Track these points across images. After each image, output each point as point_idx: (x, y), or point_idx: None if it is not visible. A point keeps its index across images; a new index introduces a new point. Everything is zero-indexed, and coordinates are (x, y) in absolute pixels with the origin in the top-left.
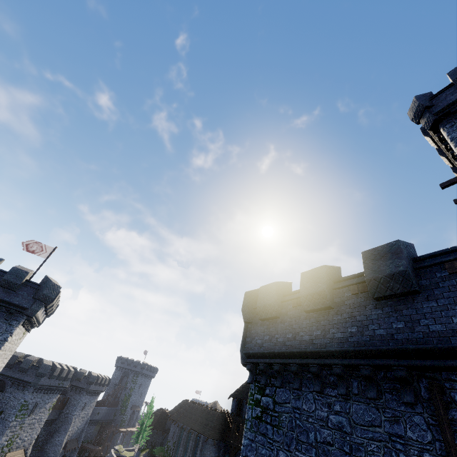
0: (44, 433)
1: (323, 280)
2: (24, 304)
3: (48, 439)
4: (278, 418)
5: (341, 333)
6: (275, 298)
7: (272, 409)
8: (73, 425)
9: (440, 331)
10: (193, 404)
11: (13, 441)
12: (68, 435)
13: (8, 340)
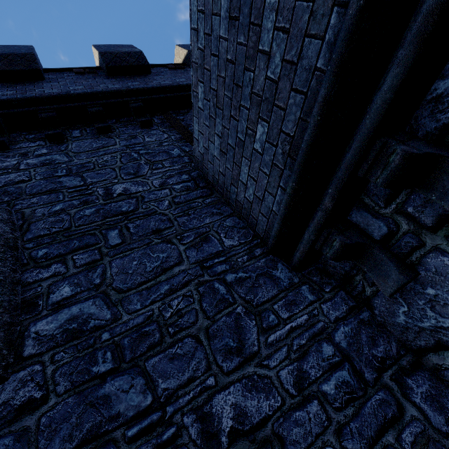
0: None
1: (30, 49)
2: None
3: None
4: None
5: (59, 89)
6: None
7: None
8: None
9: (169, 83)
10: None
11: None
12: None
13: None
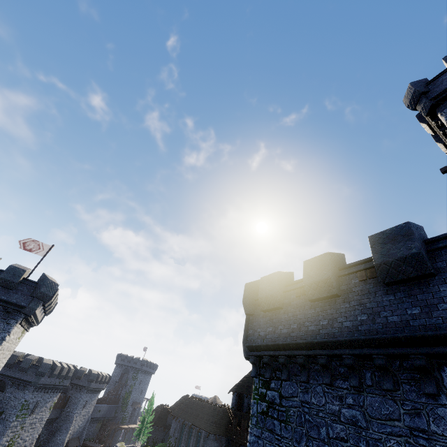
0: (46, 432)
1: (327, 268)
2: (22, 302)
3: (49, 438)
4: (285, 413)
5: (350, 321)
6: (277, 288)
7: (278, 403)
8: (75, 423)
9: None
10: (194, 399)
11: (14, 441)
12: (69, 434)
13: (5, 340)
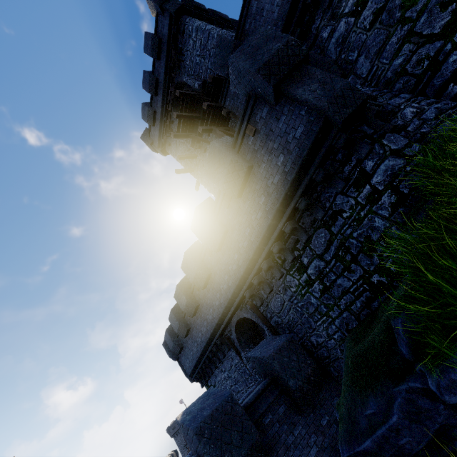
0: None
1: (176, 320)
2: None
3: None
4: None
5: (199, 338)
6: (172, 340)
7: None
8: None
9: (212, 319)
10: None
11: None
12: None
13: None
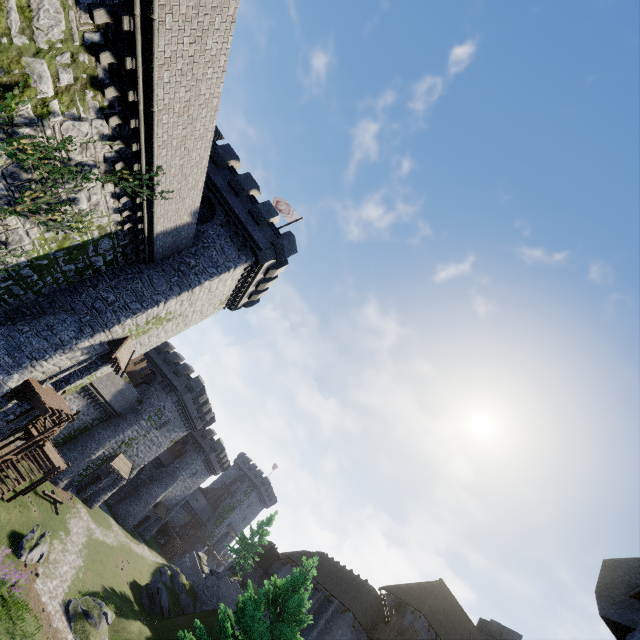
0: (148, 473)
1: None
2: (260, 244)
3: (147, 482)
4: None
5: None
6: None
7: None
8: (175, 487)
9: None
10: (328, 557)
11: (132, 444)
12: (164, 495)
13: (229, 272)
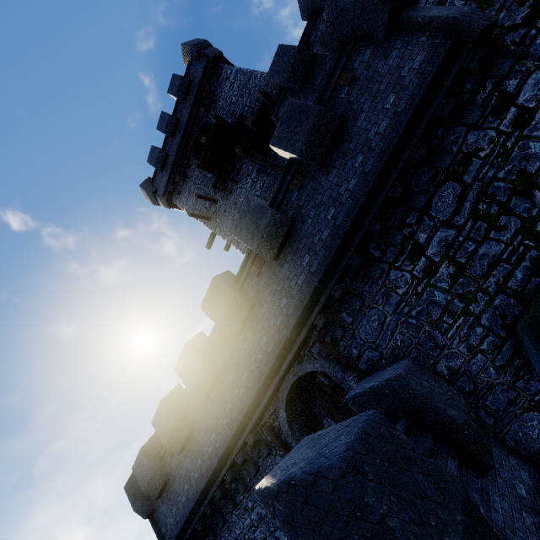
0: None
1: (169, 416)
2: None
3: None
4: None
5: (210, 446)
6: (150, 466)
7: None
8: None
9: (244, 392)
10: None
11: None
12: None
13: None
